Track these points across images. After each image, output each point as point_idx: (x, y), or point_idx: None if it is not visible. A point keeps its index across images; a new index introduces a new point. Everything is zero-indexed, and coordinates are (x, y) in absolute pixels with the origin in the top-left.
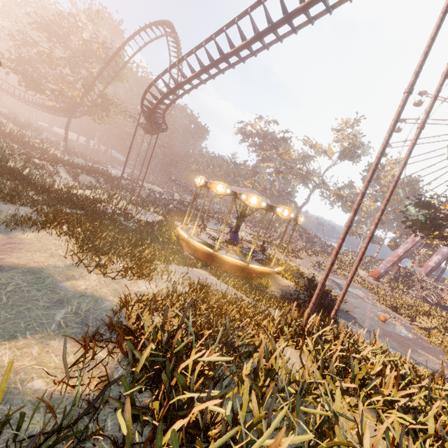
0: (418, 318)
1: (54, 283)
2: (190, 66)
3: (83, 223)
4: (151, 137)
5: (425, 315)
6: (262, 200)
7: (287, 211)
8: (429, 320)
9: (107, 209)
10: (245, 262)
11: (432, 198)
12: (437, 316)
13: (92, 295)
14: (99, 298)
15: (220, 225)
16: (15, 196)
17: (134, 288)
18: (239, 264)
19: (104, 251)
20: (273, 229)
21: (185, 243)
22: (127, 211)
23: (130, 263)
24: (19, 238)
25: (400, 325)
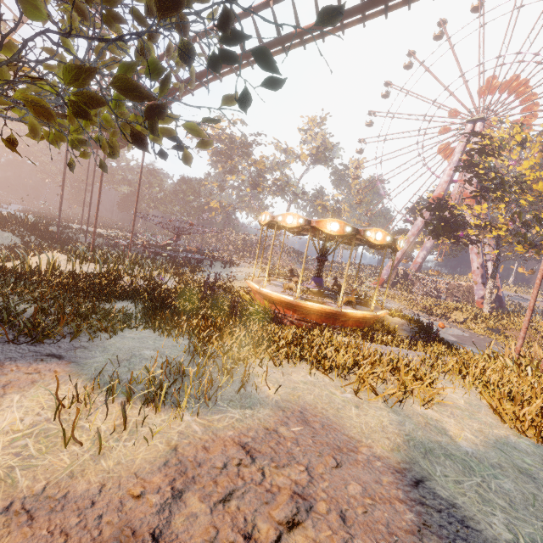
0: (451, 315)
1: (462, 451)
2: (222, 46)
3: (224, 326)
4: (96, 153)
5: (455, 310)
6: (386, 234)
7: (402, 241)
8: (459, 313)
9: (147, 287)
10: (370, 312)
11: (440, 200)
12: (463, 308)
13: (494, 441)
14: (504, 441)
15: (223, 266)
16: (89, 315)
17: (457, 402)
18: (369, 315)
19: (356, 364)
20: (264, 256)
21: (282, 306)
22: (156, 281)
23: (372, 367)
24: (280, 398)
25: (449, 326)
